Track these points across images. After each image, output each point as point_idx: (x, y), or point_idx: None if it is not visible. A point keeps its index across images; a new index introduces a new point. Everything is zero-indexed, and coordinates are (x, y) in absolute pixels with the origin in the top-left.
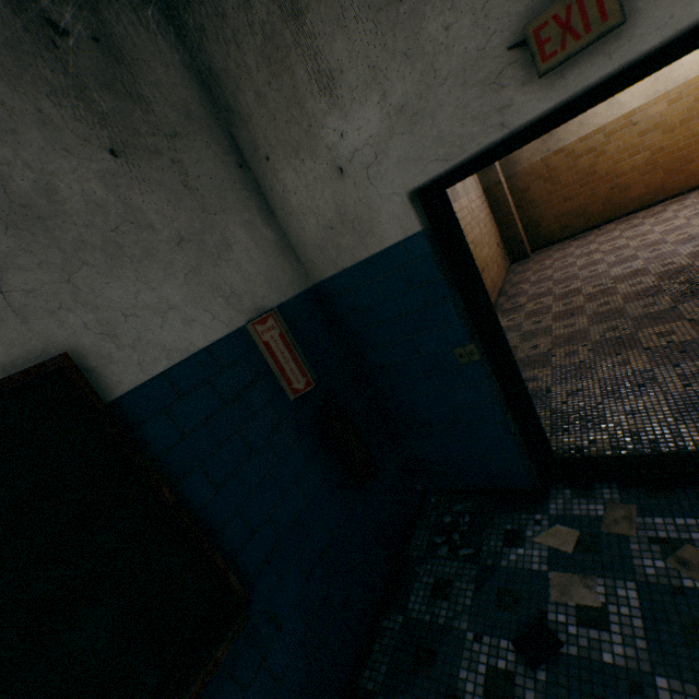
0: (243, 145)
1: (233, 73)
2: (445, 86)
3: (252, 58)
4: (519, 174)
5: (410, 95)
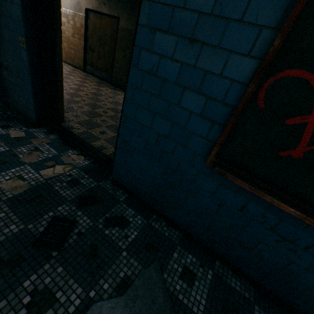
0: None
1: None
2: None
3: None
4: None
5: None
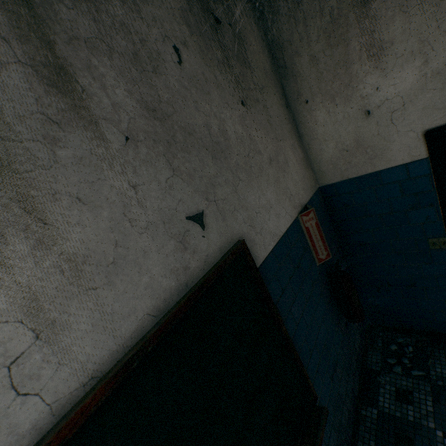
0: (288, 92)
1: (295, 43)
2: None
3: (315, 33)
4: None
5: None
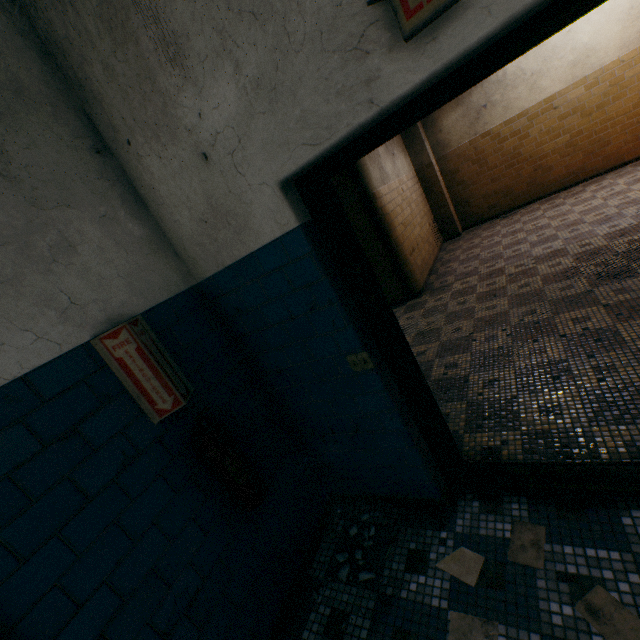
0: (101, 127)
1: (76, 42)
2: (302, 54)
3: (92, 22)
4: (449, 156)
5: (265, 65)
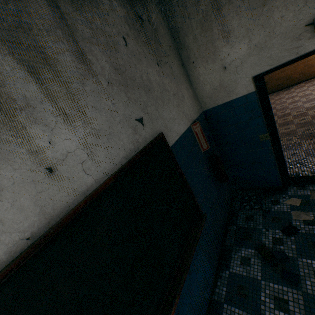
0: (183, 57)
1: (185, 29)
2: (276, 38)
3: (195, 24)
4: None
5: (261, 41)
